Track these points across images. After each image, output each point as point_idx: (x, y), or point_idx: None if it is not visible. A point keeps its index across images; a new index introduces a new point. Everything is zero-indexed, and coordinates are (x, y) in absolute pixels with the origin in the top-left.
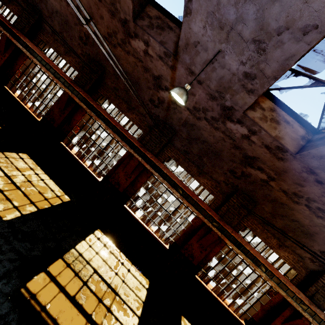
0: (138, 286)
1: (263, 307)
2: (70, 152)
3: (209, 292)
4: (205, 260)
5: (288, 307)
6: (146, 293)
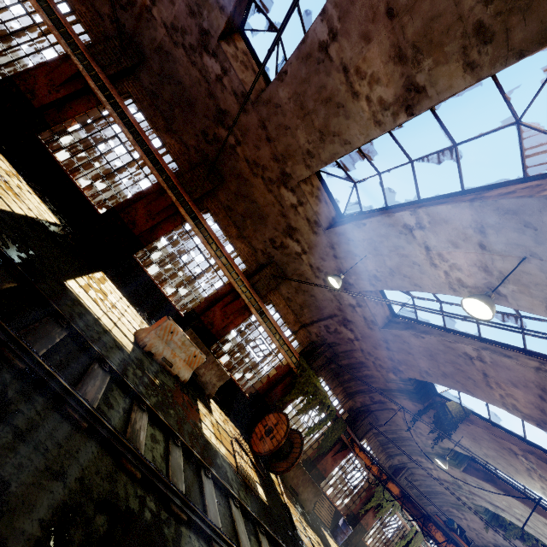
0: (43, 210)
1: (208, 298)
2: None
3: (148, 277)
4: (151, 238)
5: (231, 293)
6: (54, 222)
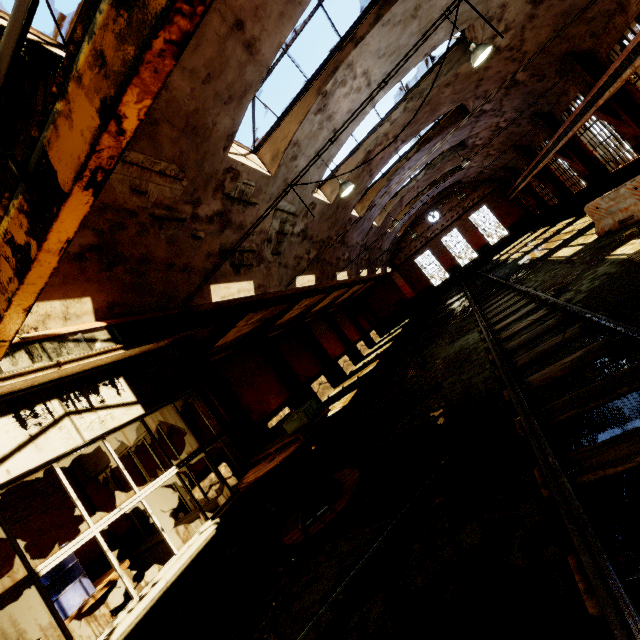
0: None
1: None
2: (576, 192)
3: None
4: None
5: None
6: None
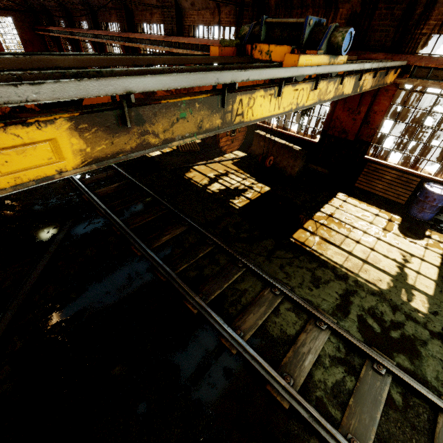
0: None
1: None
2: None
3: None
4: None
5: None
6: None
